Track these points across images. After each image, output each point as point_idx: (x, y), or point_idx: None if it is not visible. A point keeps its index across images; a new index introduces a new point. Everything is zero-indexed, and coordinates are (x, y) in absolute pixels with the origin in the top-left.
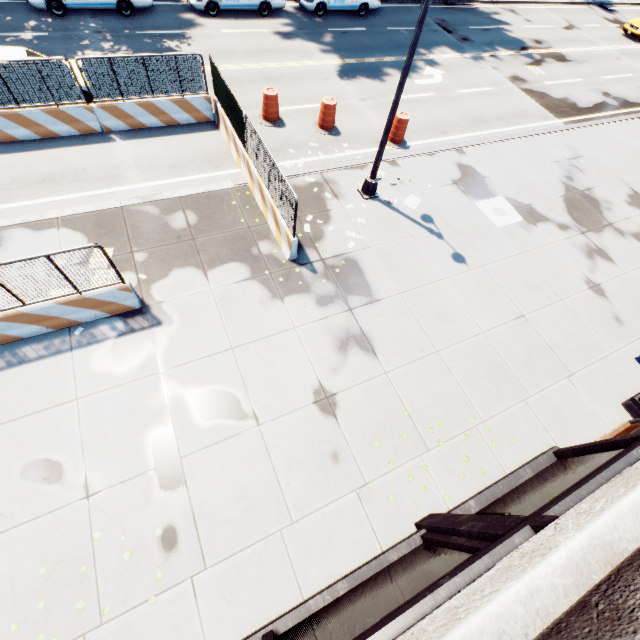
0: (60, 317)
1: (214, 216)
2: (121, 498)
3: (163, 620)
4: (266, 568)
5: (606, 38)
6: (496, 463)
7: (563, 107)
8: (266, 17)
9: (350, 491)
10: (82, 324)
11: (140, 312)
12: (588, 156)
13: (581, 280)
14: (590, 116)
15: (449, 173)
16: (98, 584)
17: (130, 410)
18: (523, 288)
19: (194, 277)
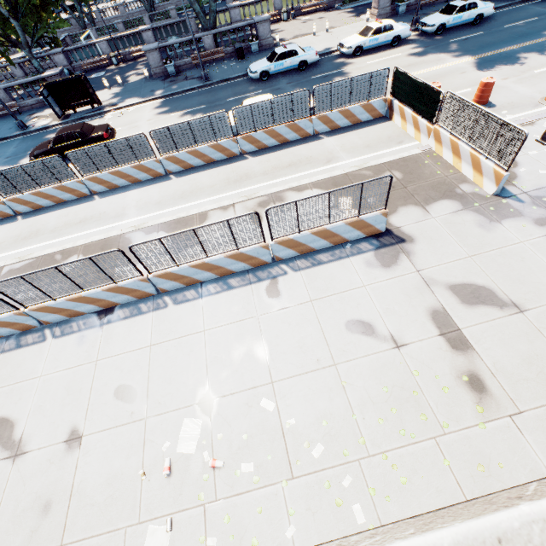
0: (339, 235)
1: (414, 172)
2: (423, 351)
3: (497, 442)
4: None
5: None
6: None
7: None
8: (395, 47)
9: None
10: (348, 242)
11: (385, 234)
12: None
13: None
14: None
15: None
16: (430, 405)
17: (405, 294)
18: None
19: (416, 211)
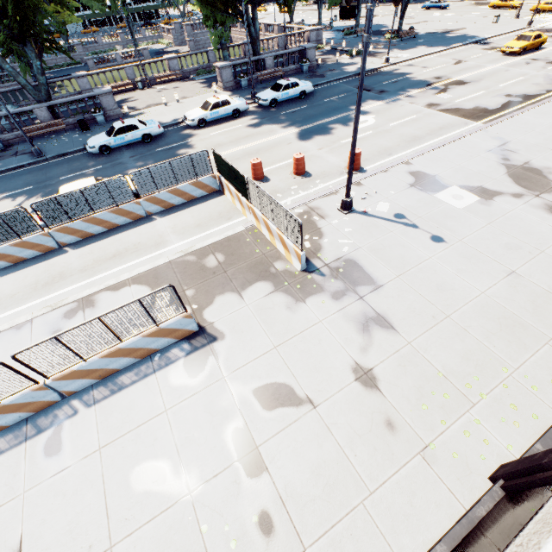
0: (144, 348)
1: (236, 252)
2: (217, 491)
3: None
4: (360, 542)
5: (490, 61)
6: (545, 406)
7: (477, 113)
8: (237, 118)
9: (414, 455)
10: (158, 351)
11: (199, 333)
12: (514, 140)
13: None
14: (502, 113)
15: (404, 180)
16: None
17: (208, 412)
18: (503, 250)
19: (232, 299)
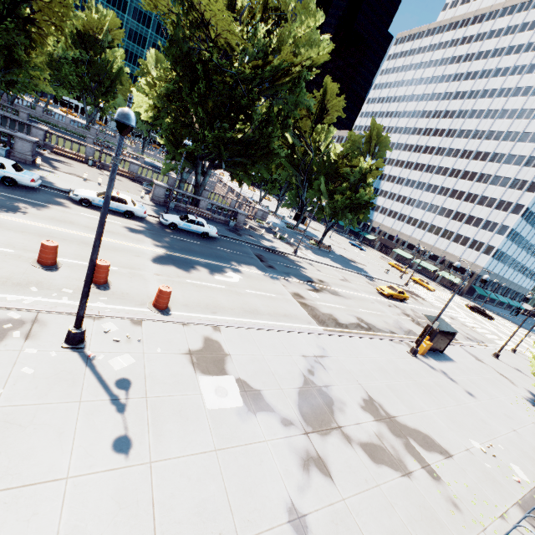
0: None
1: None
2: None
3: None
4: None
5: (367, 291)
6: None
7: (326, 319)
8: (129, 218)
9: None
10: None
11: None
12: (334, 357)
13: (282, 504)
14: (345, 329)
15: (191, 343)
16: None
17: None
18: (190, 510)
19: None
